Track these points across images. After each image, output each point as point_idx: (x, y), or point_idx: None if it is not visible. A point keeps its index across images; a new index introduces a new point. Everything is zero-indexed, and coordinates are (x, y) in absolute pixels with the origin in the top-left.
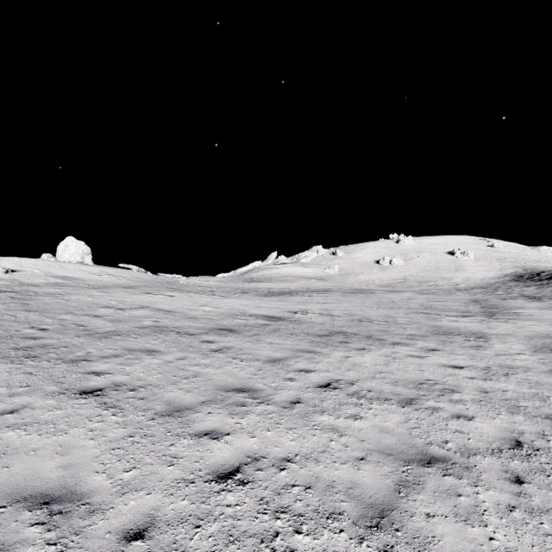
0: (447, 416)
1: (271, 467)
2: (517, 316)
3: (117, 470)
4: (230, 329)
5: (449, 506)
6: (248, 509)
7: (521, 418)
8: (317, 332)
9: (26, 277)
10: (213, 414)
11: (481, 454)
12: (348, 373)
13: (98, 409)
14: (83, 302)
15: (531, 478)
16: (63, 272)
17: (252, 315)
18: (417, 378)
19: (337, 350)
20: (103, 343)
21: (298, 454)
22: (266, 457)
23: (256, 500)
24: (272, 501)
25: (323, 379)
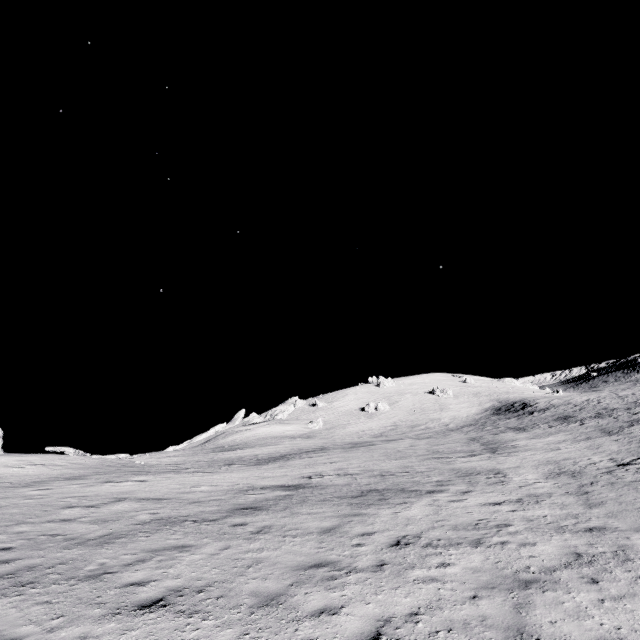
0: (515, 546)
1: (405, 623)
2: (516, 449)
3: None
4: (253, 507)
5: (562, 612)
6: None
7: (569, 535)
8: (349, 494)
9: None
10: (311, 593)
11: (558, 569)
12: (409, 528)
13: (180, 618)
14: (26, 506)
15: (601, 577)
16: None
17: (264, 487)
18: (471, 520)
19: (382, 508)
20: (111, 550)
21: (420, 606)
22: (394, 617)
23: None
24: None
25: (390, 538)
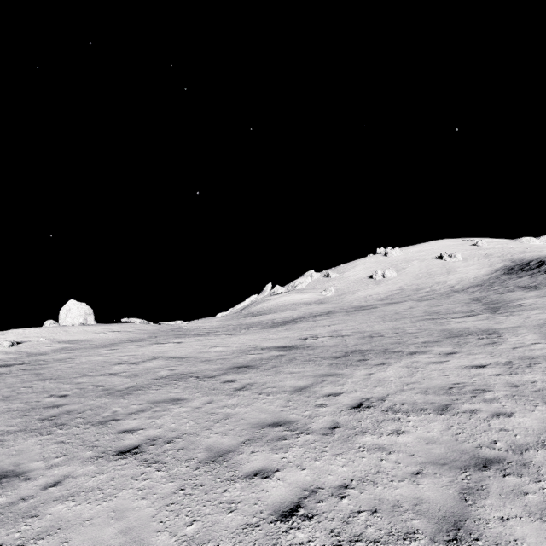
0: (486, 416)
1: (330, 496)
2: (521, 308)
3: (178, 526)
4: (247, 366)
5: (520, 506)
6: (322, 543)
7: None
8: (333, 354)
9: (32, 347)
10: (256, 453)
11: (533, 448)
12: (376, 390)
13: (141, 467)
14: (94, 362)
15: None
16: (68, 336)
17: (264, 348)
18: (445, 383)
19: (358, 369)
20: (127, 400)
21: (353, 479)
22: (322, 488)
23: (327, 533)
24: (343, 531)
25: (353, 400)
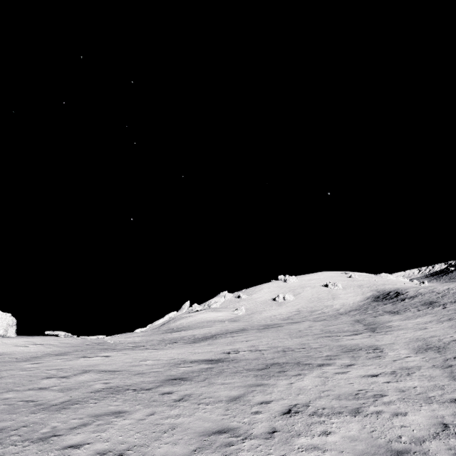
0: (388, 416)
1: None
2: (391, 328)
3: None
4: (181, 378)
5: None
6: None
7: (436, 406)
8: (256, 367)
9: None
10: None
11: (427, 439)
12: (300, 397)
13: None
14: (19, 376)
15: None
16: None
17: (193, 361)
18: (351, 390)
19: (280, 379)
20: (65, 414)
21: None
22: None
23: None
24: None
25: (283, 407)
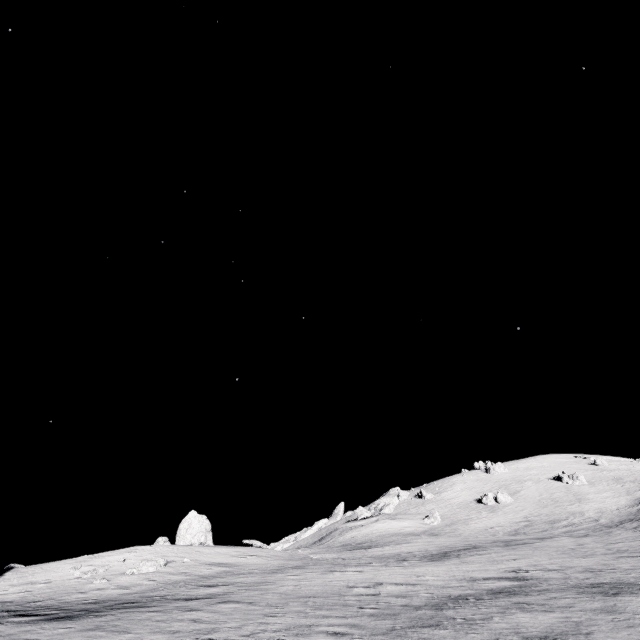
0: None
1: None
2: None
3: None
4: (506, 592)
5: None
6: None
7: None
8: (580, 585)
9: (188, 568)
10: None
11: None
12: None
13: None
14: (315, 585)
15: None
16: (209, 558)
17: (485, 578)
18: None
19: (631, 596)
20: (451, 612)
21: None
22: None
23: None
24: None
25: None
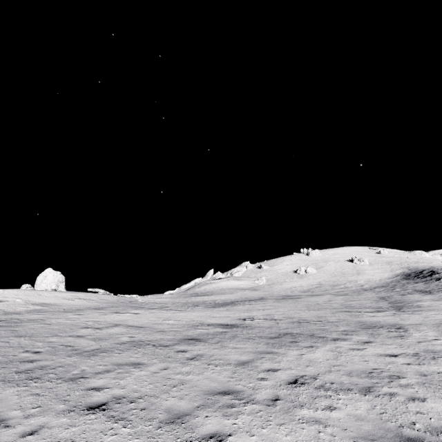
0: (403, 399)
1: None
2: (420, 308)
3: None
4: (196, 339)
5: None
6: None
7: None
8: (269, 335)
9: (9, 306)
10: (210, 417)
11: None
12: (308, 369)
13: (108, 422)
14: (63, 324)
15: None
16: (41, 300)
17: (209, 324)
18: (365, 368)
19: (291, 349)
20: (93, 360)
21: None
22: None
23: None
24: None
25: (289, 376)
